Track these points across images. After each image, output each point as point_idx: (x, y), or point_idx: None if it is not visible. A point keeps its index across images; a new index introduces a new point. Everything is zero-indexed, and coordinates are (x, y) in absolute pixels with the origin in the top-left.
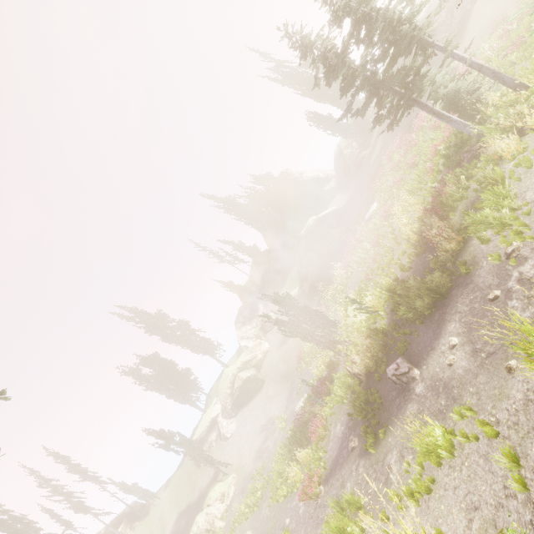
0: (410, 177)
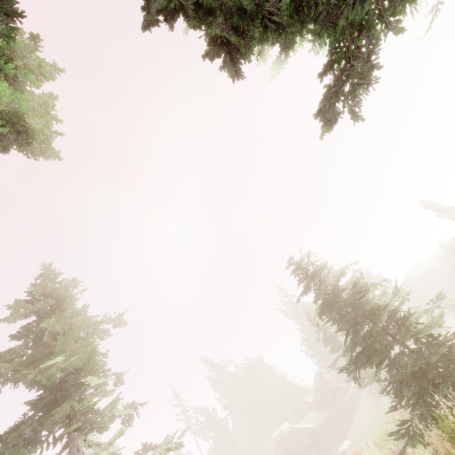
0: (377, 429)
